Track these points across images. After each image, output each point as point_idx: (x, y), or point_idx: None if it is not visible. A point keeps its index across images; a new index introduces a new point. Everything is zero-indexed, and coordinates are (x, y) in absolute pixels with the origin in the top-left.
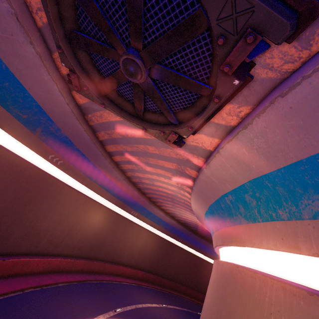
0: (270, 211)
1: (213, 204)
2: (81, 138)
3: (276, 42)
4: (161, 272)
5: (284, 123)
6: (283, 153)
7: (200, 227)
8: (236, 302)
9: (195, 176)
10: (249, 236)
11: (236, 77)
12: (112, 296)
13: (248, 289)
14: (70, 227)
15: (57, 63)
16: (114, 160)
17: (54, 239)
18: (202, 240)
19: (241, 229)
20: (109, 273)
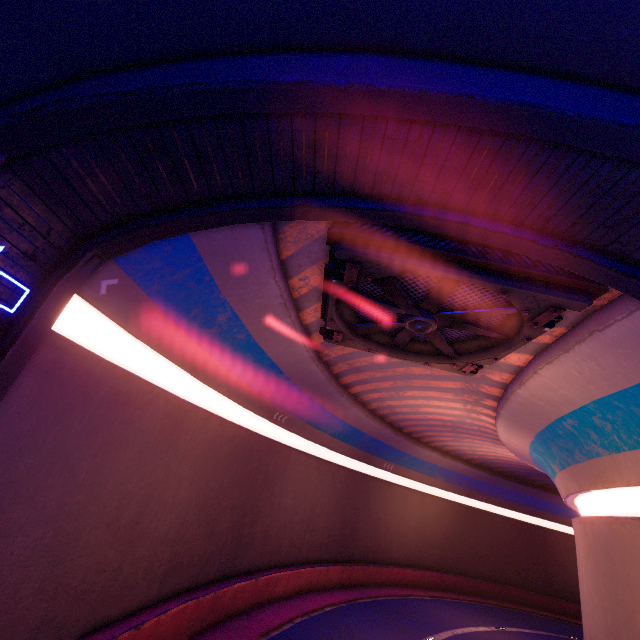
0: (635, 436)
1: (542, 431)
2: (313, 380)
3: (579, 311)
4: (467, 568)
5: (611, 350)
6: (623, 375)
7: (516, 464)
8: (632, 568)
9: (499, 394)
10: (619, 472)
11: (545, 326)
12: (407, 619)
13: None
14: (308, 513)
15: (302, 317)
16: (352, 393)
17: (295, 537)
18: (526, 489)
19: (603, 463)
20: (380, 584)
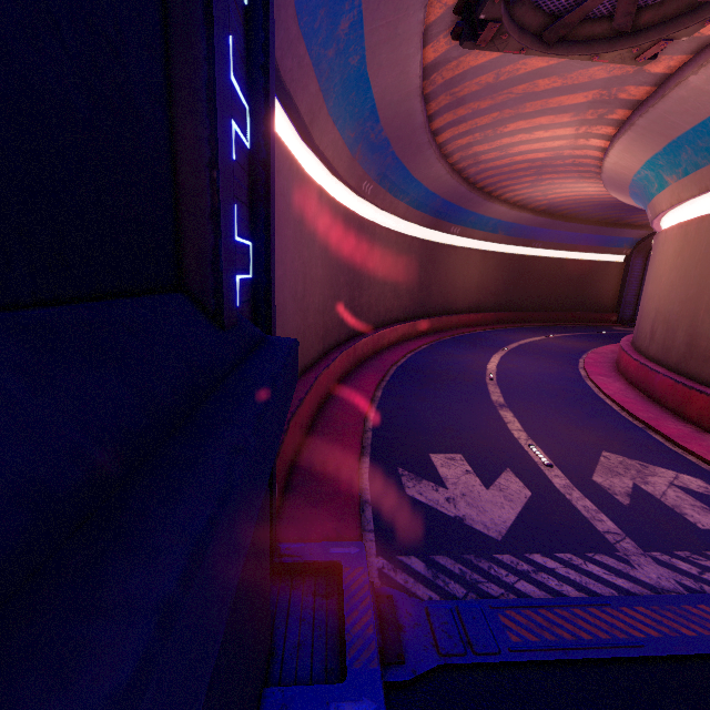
0: None
1: (684, 135)
2: (408, 128)
3: None
4: (517, 305)
5: None
6: None
7: (585, 202)
8: None
9: (645, 96)
10: None
11: None
12: (482, 343)
13: None
14: (394, 283)
15: (427, 11)
16: (438, 142)
17: (387, 304)
18: (583, 227)
19: None
20: (451, 328)
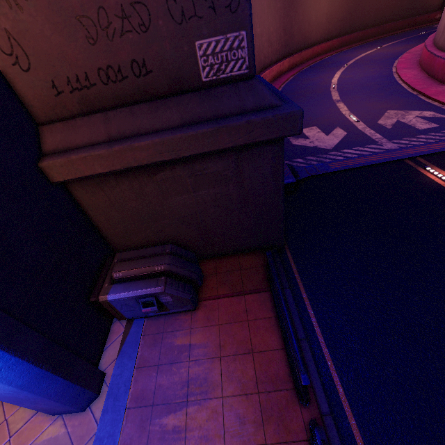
0: None
1: None
2: None
3: None
4: (358, 26)
5: None
6: None
7: None
8: None
9: None
10: None
11: None
12: (330, 65)
13: None
14: (267, 34)
15: None
16: None
17: (265, 52)
18: None
19: None
20: (308, 60)
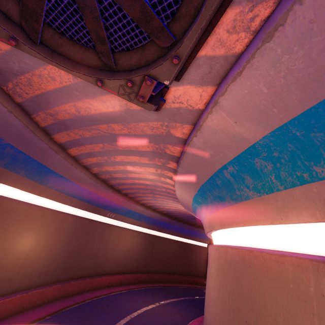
0: (300, 172)
1: (205, 184)
2: (8, 125)
3: None
4: (151, 268)
5: None
6: None
7: (184, 214)
8: (260, 297)
9: (179, 154)
10: (265, 211)
11: None
12: (100, 315)
13: (276, 279)
14: (26, 251)
15: None
16: (71, 155)
17: (4, 273)
18: (186, 226)
19: (250, 205)
20: (93, 289)
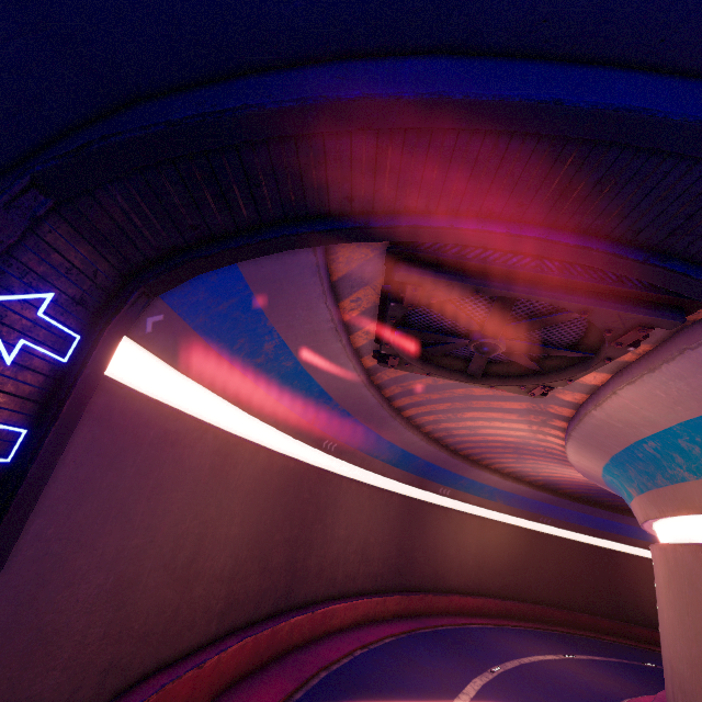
0: None
1: (619, 454)
2: (364, 405)
3: (670, 329)
4: (531, 594)
5: None
6: None
7: (584, 485)
8: None
9: (570, 415)
10: None
11: (630, 345)
12: (470, 649)
13: None
14: (362, 543)
15: (352, 340)
16: (405, 416)
17: (349, 568)
18: (595, 510)
19: (689, 489)
20: (439, 613)
